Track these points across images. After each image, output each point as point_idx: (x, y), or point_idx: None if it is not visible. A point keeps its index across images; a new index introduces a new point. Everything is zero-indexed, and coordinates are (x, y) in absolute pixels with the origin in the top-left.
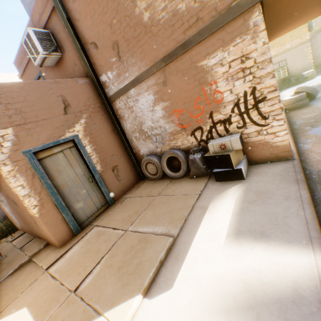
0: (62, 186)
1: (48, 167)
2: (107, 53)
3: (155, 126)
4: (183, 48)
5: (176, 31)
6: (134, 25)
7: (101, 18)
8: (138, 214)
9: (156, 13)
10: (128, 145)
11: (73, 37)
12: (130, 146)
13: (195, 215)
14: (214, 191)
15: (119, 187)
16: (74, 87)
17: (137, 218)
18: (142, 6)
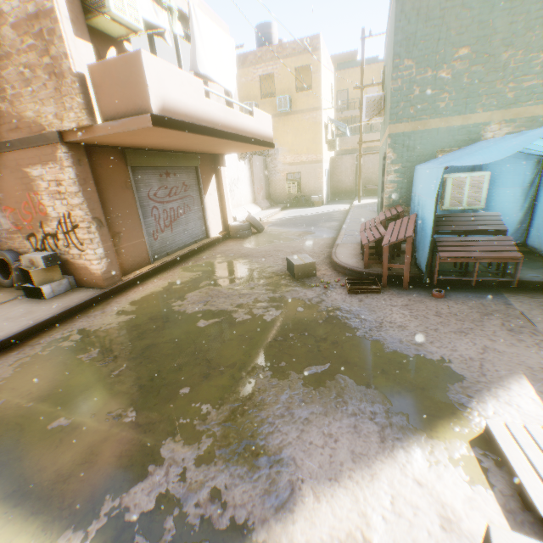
0: None
1: None
2: None
3: None
4: (9, 146)
5: (1, 125)
6: None
7: None
8: None
9: None
10: None
11: None
12: None
13: None
14: (8, 306)
15: None
16: None
17: None
18: None
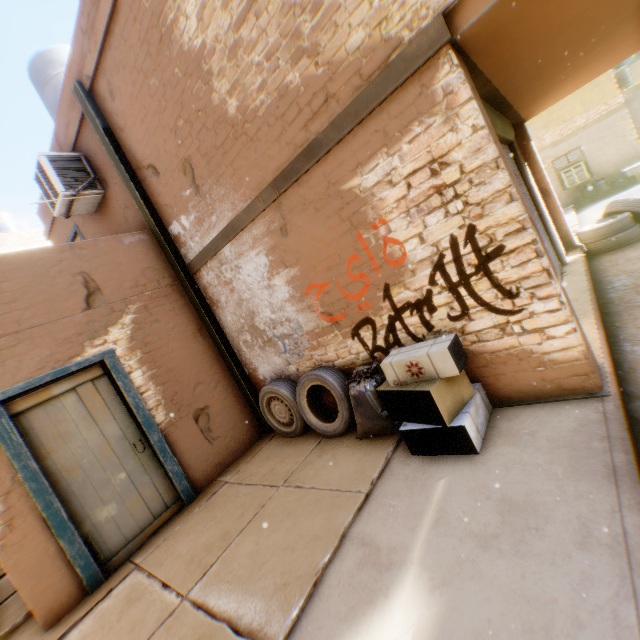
0: (67, 471)
1: (37, 430)
2: (175, 182)
3: (278, 319)
4: (307, 157)
5: (290, 125)
6: (214, 125)
7: (158, 120)
8: (225, 542)
9: (248, 97)
10: (233, 358)
11: (116, 160)
12: (236, 361)
13: (343, 567)
14: (403, 487)
15: (210, 457)
16: (113, 252)
17: (219, 555)
18: (223, 88)
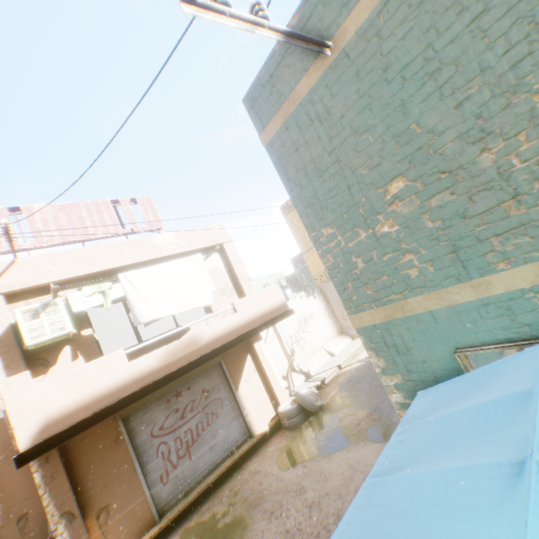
0: None
1: None
2: None
3: None
4: None
5: None
6: None
7: None
8: None
9: None
10: None
11: None
12: None
13: None
14: None
15: None
16: None
17: None
18: None
